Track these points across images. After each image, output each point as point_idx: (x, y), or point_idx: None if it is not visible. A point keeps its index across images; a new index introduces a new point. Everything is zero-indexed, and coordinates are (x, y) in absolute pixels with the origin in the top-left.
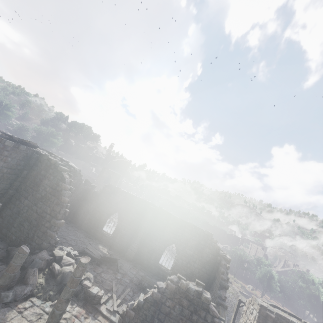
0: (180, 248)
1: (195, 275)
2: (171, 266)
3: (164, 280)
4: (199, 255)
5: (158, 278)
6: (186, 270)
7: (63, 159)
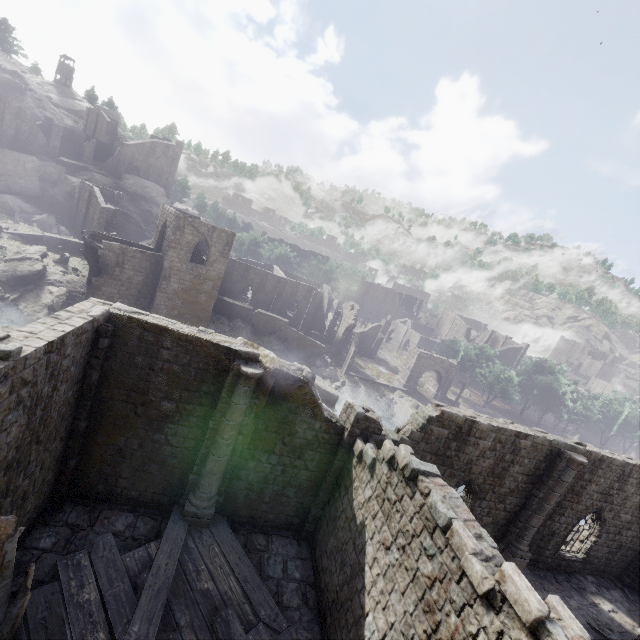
0: (610, 515)
1: (624, 547)
2: (384, 415)
3: (566, 572)
4: (639, 516)
5: (566, 580)
6: (612, 546)
7: (224, 348)
